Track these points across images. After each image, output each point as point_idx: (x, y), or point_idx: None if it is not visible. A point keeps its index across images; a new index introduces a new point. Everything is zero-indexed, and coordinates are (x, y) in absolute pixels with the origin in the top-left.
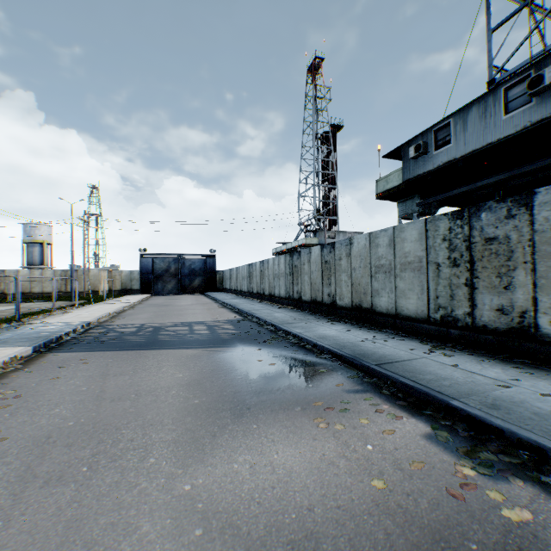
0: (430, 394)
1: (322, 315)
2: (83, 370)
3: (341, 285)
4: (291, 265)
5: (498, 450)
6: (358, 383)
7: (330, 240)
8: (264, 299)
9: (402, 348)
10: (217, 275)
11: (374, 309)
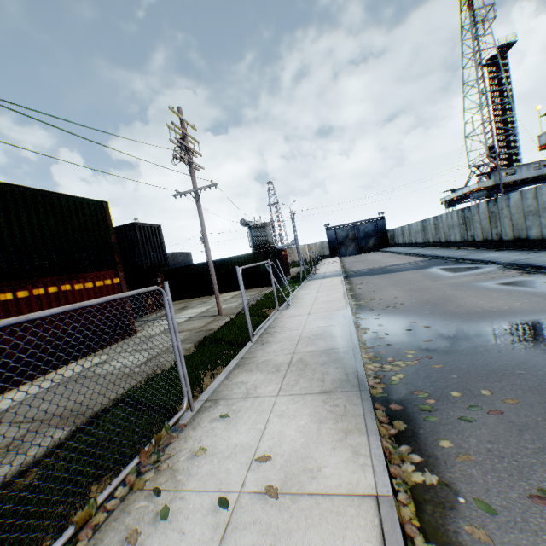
0: (526, 264)
1: (491, 249)
2: (375, 278)
3: (503, 226)
4: (462, 217)
5: (538, 272)
6: (499, 268)
7: (507, 177)
8: (441, 245)
9: (534, 255)
10: (388, 233)
11: (527, 238)
